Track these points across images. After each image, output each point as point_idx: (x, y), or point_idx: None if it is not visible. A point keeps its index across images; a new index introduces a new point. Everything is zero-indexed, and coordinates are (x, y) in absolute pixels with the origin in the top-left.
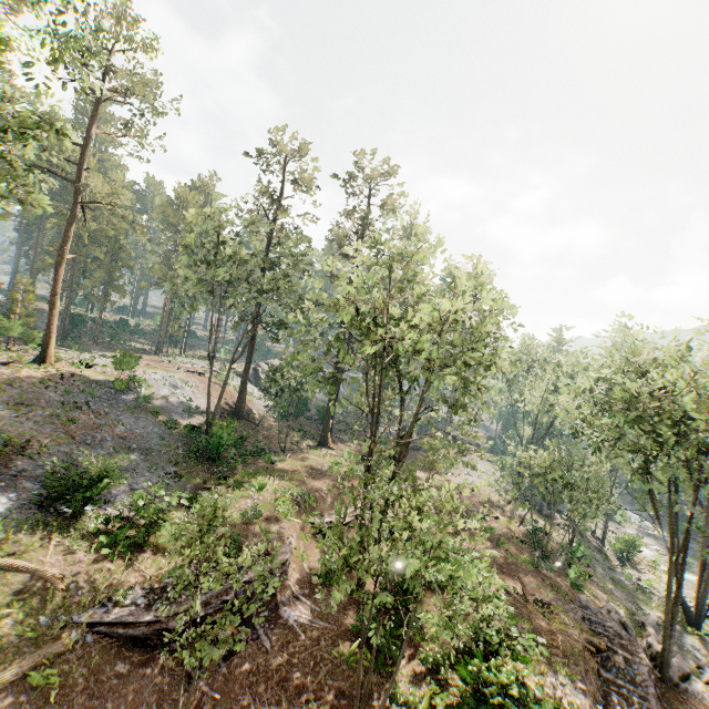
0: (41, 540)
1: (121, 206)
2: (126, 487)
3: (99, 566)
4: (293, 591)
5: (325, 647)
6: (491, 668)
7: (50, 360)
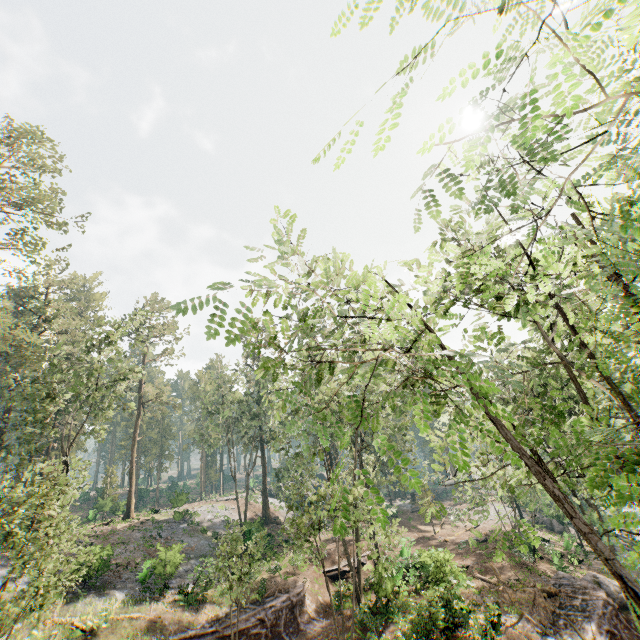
0: (145, 606)
1: (165, 397)
2: (191, 580)
3: (180, 613)
4: (310, 614)
5: (332, 637)
6: (426, 597)
7: (132, 515)
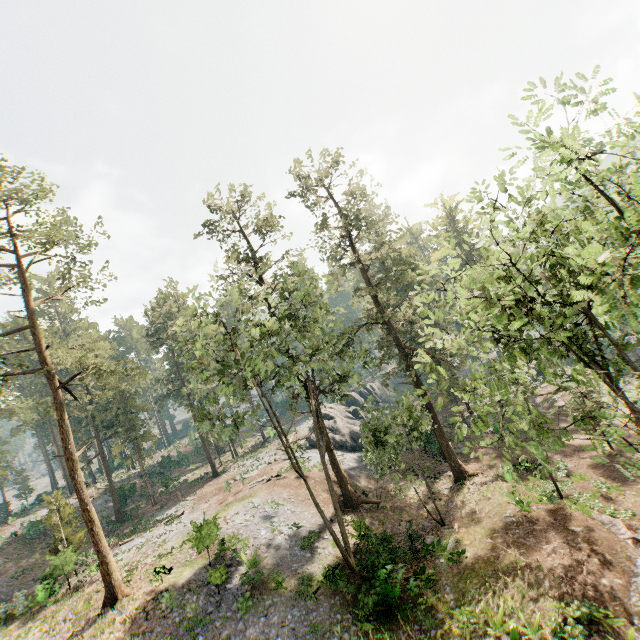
0: None
1: (104, 363)
2: None
3: None
4: None
5: None
6: None
7: (120, 592)
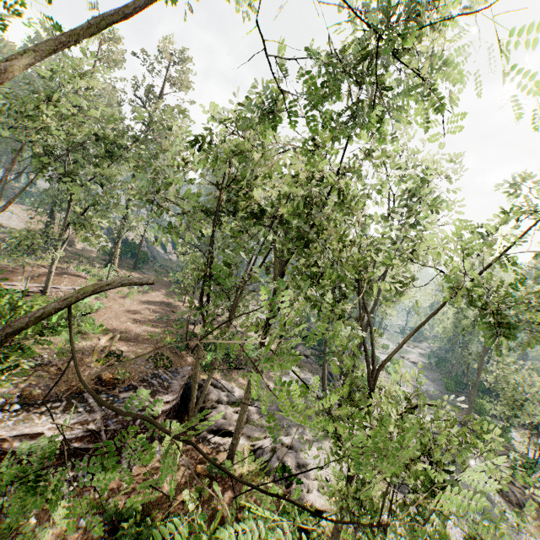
0: None
1: None
2: None
3: None
4: None
5: None
6: None
7: None
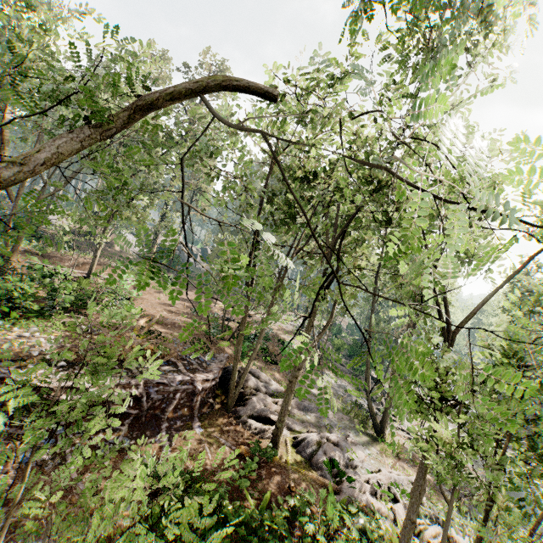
0: None
1: None
2: None
3: None
4: None
5: None
6: None
7: None
